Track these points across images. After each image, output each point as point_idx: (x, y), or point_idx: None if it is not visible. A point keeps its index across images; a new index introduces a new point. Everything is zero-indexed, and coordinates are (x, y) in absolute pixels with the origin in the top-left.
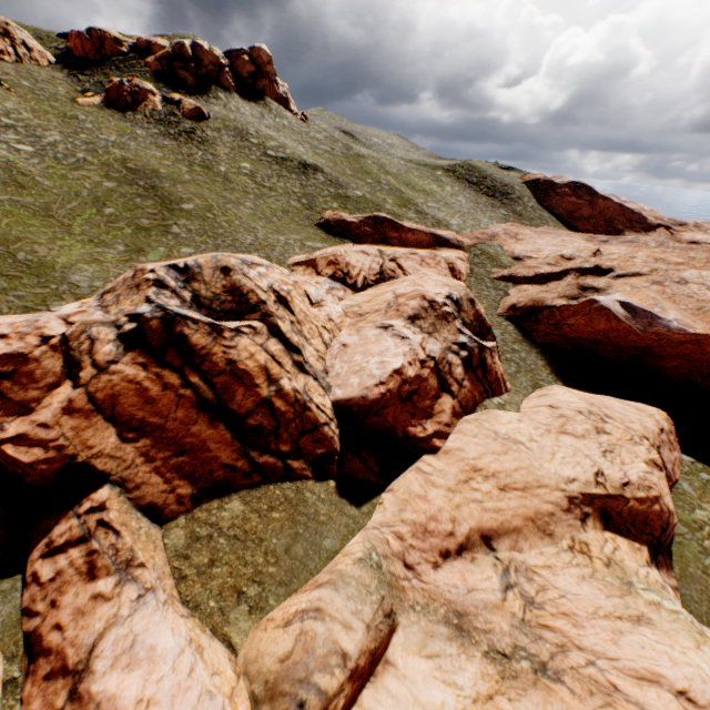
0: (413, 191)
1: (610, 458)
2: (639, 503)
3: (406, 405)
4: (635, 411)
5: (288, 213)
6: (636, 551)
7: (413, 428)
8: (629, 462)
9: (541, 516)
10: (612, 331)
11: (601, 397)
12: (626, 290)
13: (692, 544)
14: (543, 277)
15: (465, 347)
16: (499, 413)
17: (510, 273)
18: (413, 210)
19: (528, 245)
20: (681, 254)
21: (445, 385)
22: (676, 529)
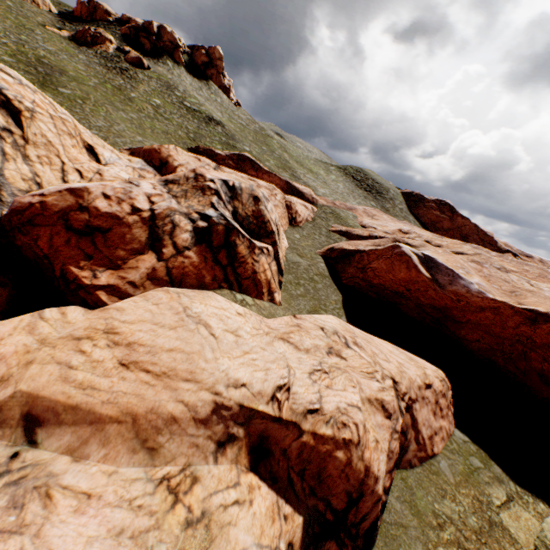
0: (299, 166)
1: (317, 377)
2: (316, 441)
3: (81, 241)
4: (405, 357)
5: (169, 135)
6: (277, 520)
7: (76, 269)
8: (340, 388)
9: (155, 417)
10: (413, 282)
11: (376, 338)
12: (437, 251)
13: (417, 545)
14: (375, 239)
15: (208, 220)
16: (218, 298)
17: (348, 230)
18: (289, 173)
19: (379, 222)
20: (517, 266)
21: (158, 244)
22: (400, 515)
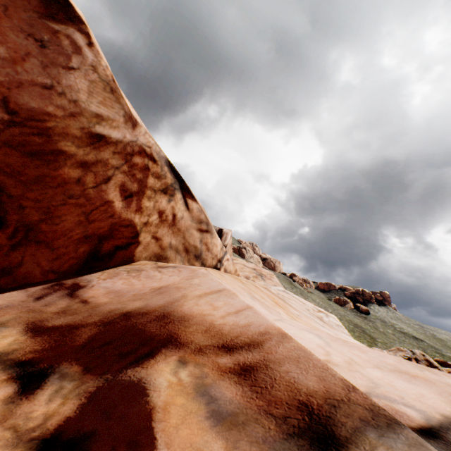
0: None
1: None
2: None
3: None
4: None
5: None
6: None
7: None
8: None
9: None
10: None
11: None
12: None
13: None
14: None
15: None
16: None
17: None
18: None
19: None
20: None
21: None
22: None
